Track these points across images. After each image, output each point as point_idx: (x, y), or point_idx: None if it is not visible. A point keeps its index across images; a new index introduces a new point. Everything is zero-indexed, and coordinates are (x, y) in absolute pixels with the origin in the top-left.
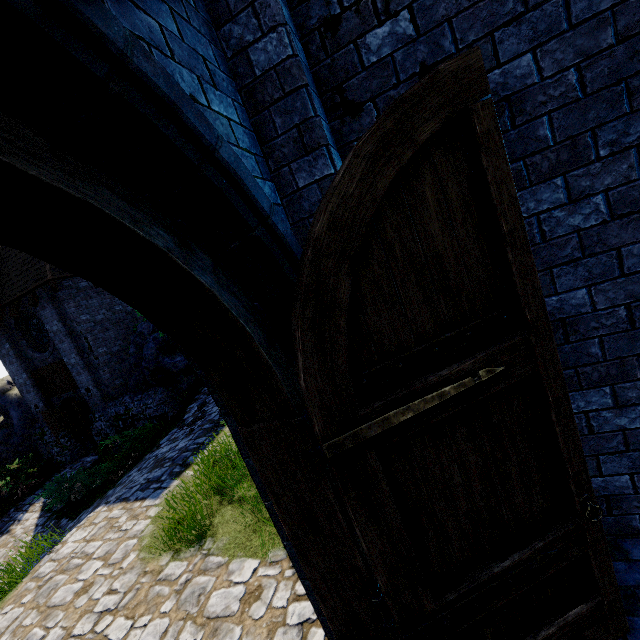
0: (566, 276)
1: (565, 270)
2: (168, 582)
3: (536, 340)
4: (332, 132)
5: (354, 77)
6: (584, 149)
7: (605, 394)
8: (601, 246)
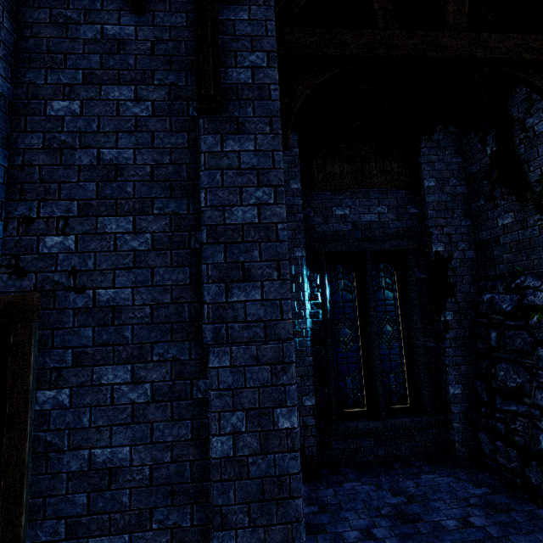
0: (120, 434)
1: (120, 429)
2: None
3: (3, 504)
4: (0, 280)
5: (30, 254)
6: (147, 352)
7: (125, 541)
8: (144, 418)
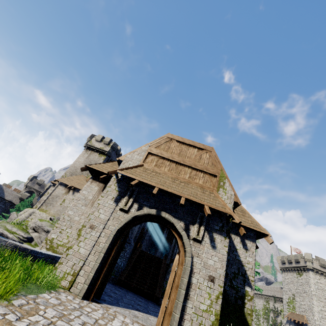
0: None
1: None
2: (27, 304)
3: None
4: None
5: None
6: None
7: None
8: None
